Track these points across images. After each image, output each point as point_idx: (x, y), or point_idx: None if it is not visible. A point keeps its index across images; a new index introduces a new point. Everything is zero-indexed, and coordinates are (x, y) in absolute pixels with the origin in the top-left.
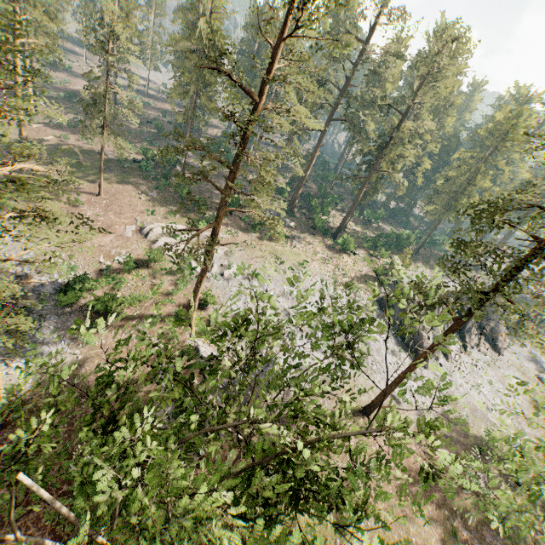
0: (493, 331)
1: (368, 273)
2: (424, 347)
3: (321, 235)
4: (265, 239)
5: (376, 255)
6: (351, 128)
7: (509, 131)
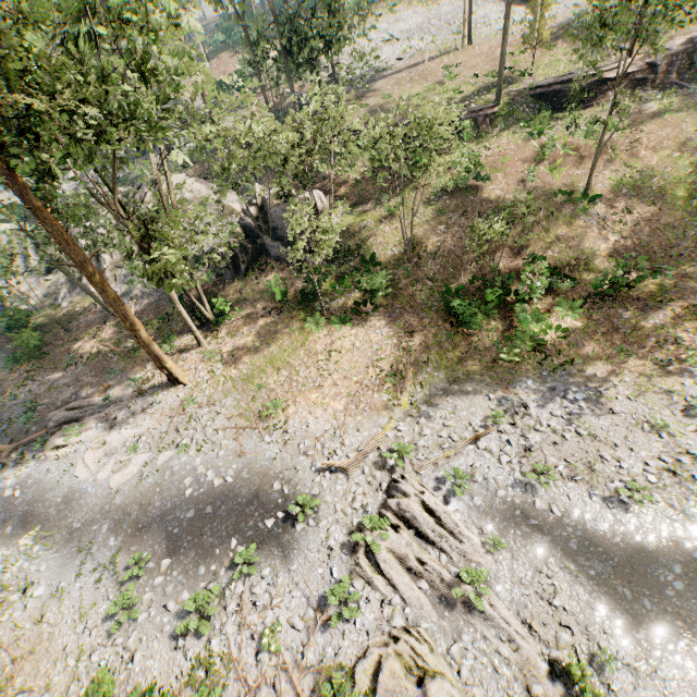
0: None
1: None
2: None
3: None
4: None
5: None
6: None
7: None
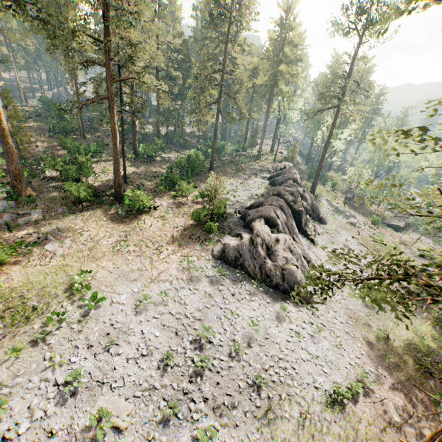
0: (314, 208)
1: (186, 224)
2: (299, 281)
3: (96, 206)
4: None
5: (180, 193)
6: (21, 13)
7: (231, 3)
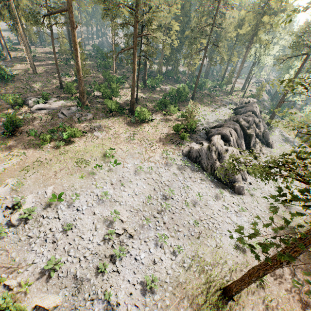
0: (264, 135)
1: (169, 132)
2: (236, 178)
3: (119, 115)
4: (62, 145)
5: (169, 113)
6: None
7: None
